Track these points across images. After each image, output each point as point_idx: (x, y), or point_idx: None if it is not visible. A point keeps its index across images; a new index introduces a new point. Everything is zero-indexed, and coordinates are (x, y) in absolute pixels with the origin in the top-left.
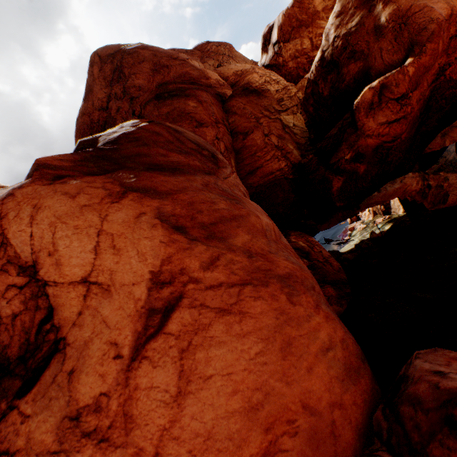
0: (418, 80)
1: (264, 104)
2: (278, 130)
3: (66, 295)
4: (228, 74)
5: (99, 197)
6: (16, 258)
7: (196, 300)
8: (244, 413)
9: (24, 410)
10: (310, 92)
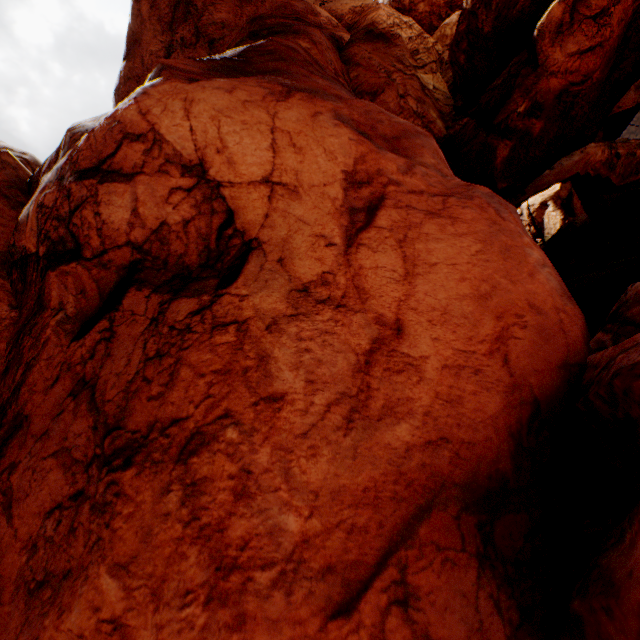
0: None
1: (396, 54)
2: (416, 91)
3: (247, 197)
4: (343, 12)
5: (259, 95)
6: (177, 157)
7: (400, 202)
8: (474, 299)
9: (238, 293)
10: (465, 30)
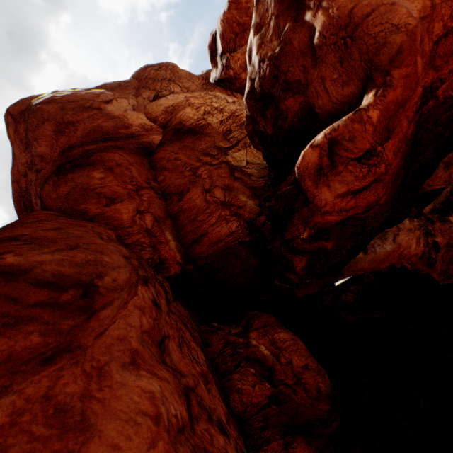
0: (390, 123)
1: (202, 147)
2: (223, 178)
3: None
4: (157, 113)
5: None
6: None
7: None
8: None
9: None
10: (252, 130)
